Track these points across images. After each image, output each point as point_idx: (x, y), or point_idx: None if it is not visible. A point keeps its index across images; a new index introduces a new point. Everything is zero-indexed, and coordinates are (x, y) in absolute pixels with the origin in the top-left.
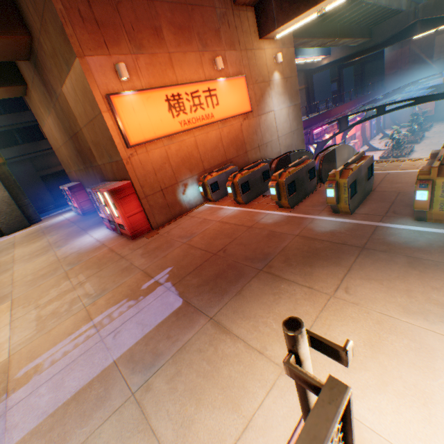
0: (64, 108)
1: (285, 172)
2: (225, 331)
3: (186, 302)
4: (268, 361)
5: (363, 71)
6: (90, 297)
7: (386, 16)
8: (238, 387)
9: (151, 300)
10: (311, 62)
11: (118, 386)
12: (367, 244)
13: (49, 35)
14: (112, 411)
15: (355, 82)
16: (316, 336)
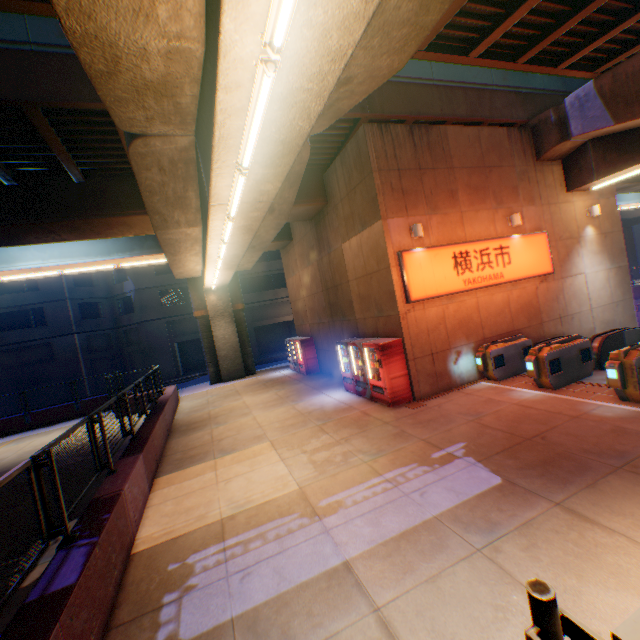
0: (333, 261)
1: (632, 350)
2: (586, 519)
3: (508, 480)
4: None
5: None
6: (365, 454)
7: None
8: (637, 577)
9: (452, 470)
10: (628, 209)
11: (453, 539)
12: None
13: (352, 202)
14: (457, 557)
15: None
16: None
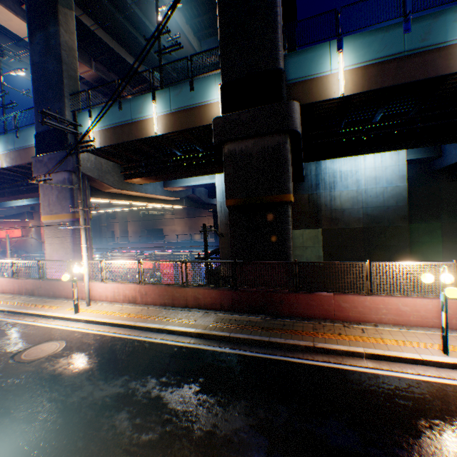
0: None
1: None
2: None
3: None
4: None
5: None
6: None
7: None
8: None
9: None
10: None
11: None
12: None
13: None
14: None
15: None
16: None
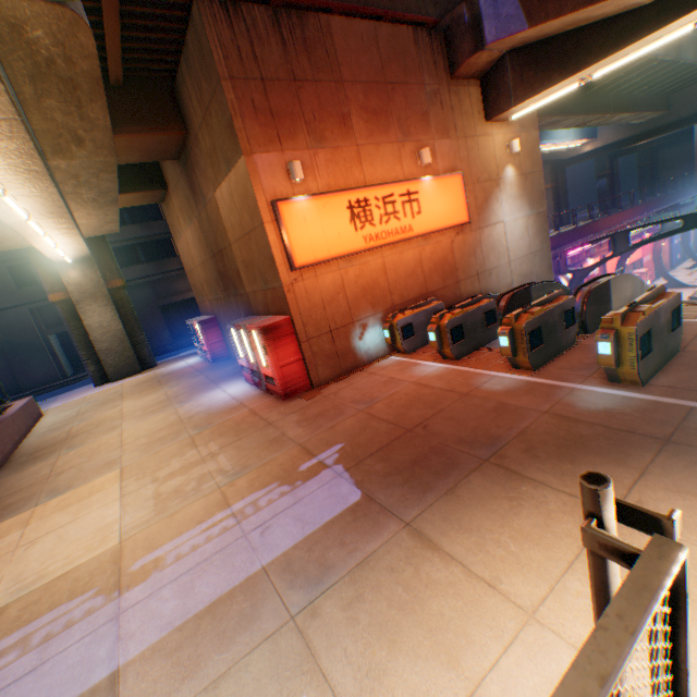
0: (211, 218)
1: (525, 313)
2: (430, 545)
3: (368, 495)
4: (504, 600)
5: (654, 160)
6: (226, 475)
7: (695, 77)
8: (456, 632)
9: (314, 487)
10: (562, 150)
11: (271, 603)
12: (674, 435)
13: (211, 129)
14: (262, 636)
15: (640, 177)
16: (625, 503)
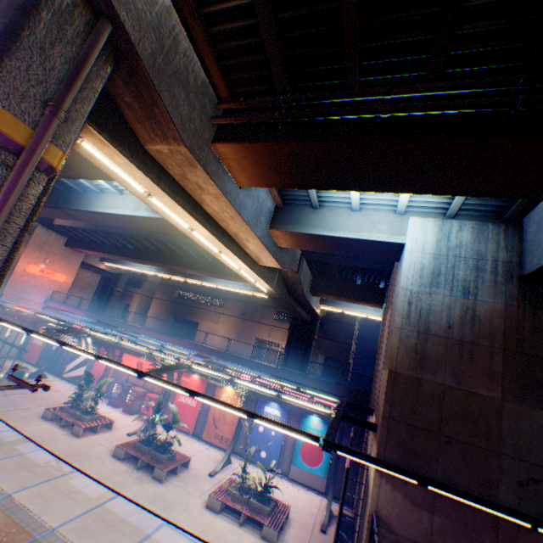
0: None
1: None
2: None
3: None
4: None
5: None
6: None
7: None
8: None
9: None
10: None
11: None
12: None
13: None
14: None
15: None
16: None
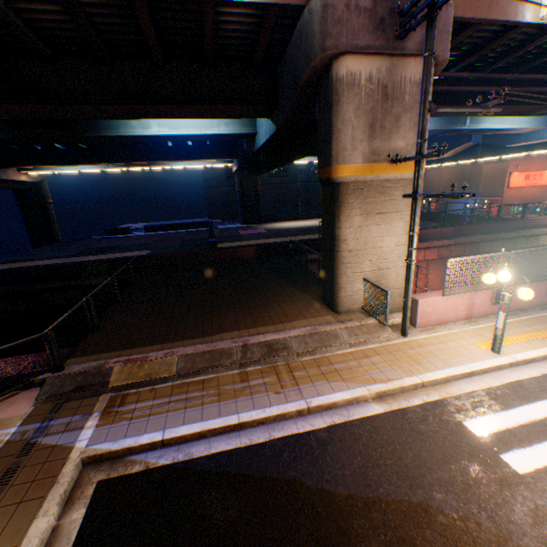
0: (472, 170)
1: None
2: None
3: None
4: None
5: None
6: None
7: None
8: None
9: None
10: None
11: None
12: None
13: None
14: None
15: None
16: None
